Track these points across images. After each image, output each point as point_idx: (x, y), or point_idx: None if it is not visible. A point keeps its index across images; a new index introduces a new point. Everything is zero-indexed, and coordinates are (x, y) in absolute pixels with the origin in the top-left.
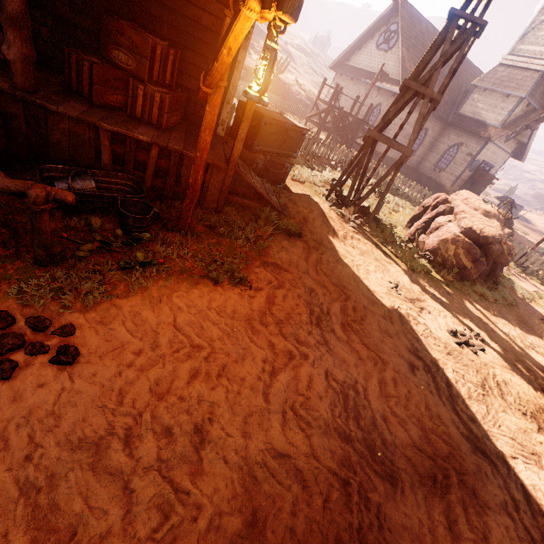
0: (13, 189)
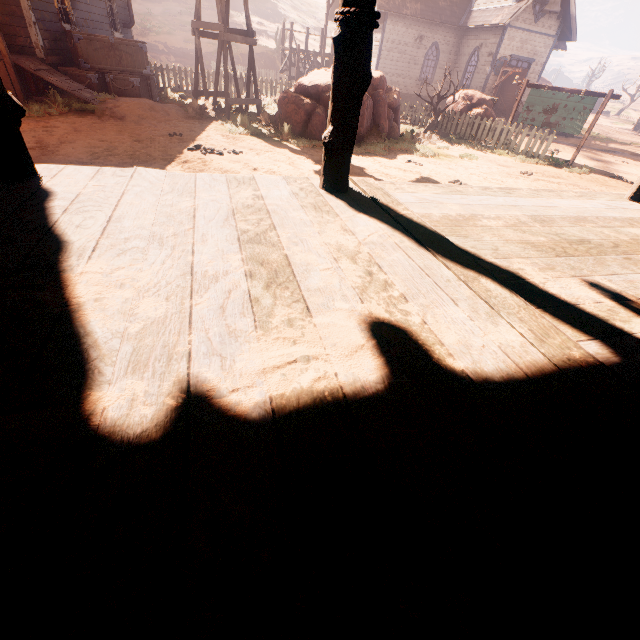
0: None
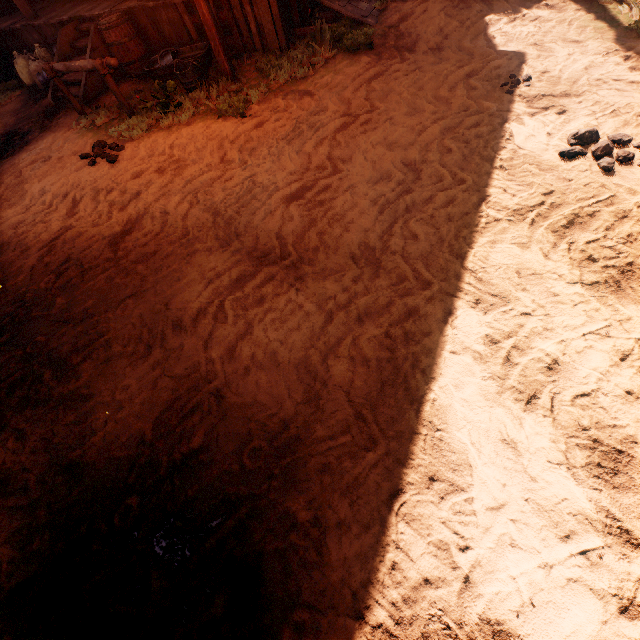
0: (95, 67)
